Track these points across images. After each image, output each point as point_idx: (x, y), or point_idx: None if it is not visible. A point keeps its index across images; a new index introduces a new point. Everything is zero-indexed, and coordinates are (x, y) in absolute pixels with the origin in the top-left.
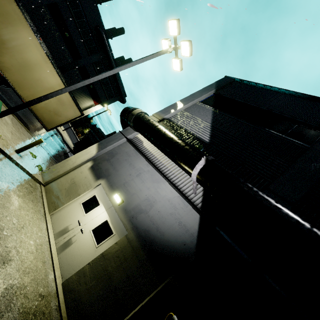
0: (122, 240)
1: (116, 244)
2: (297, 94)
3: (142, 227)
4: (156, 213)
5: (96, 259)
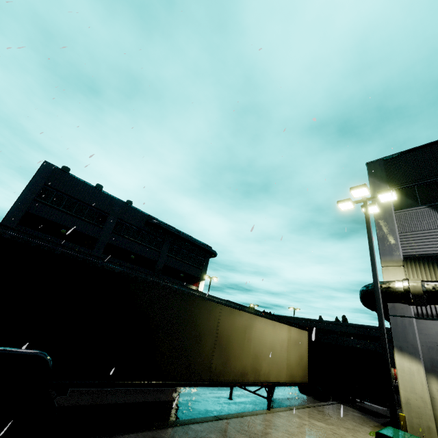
0: None
1: None
2: None
3: None
4: None
5: None
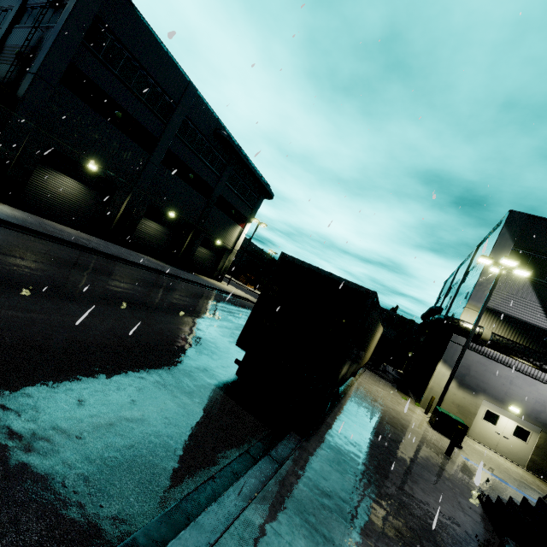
0: (542, 435)
1: (540, 438)
2: None
3: None
4: None
5: (535, 450)
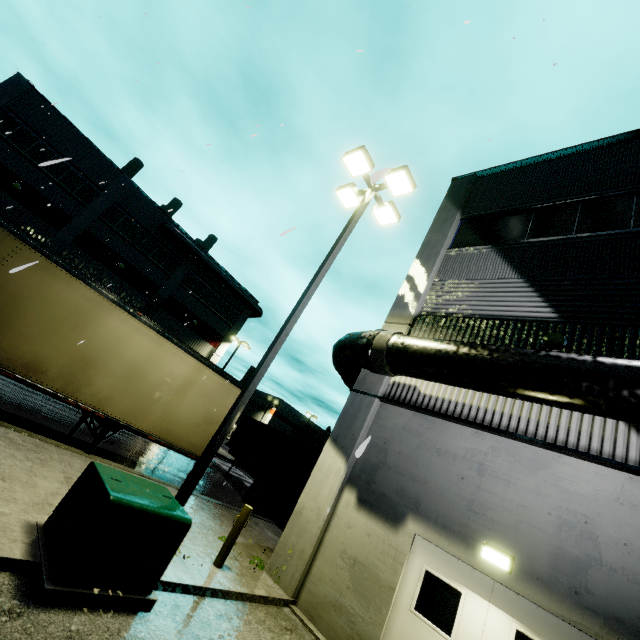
0: None
1: None
2: (631, 135)
3: (629, 610)
4: (622, 552)
5: None
